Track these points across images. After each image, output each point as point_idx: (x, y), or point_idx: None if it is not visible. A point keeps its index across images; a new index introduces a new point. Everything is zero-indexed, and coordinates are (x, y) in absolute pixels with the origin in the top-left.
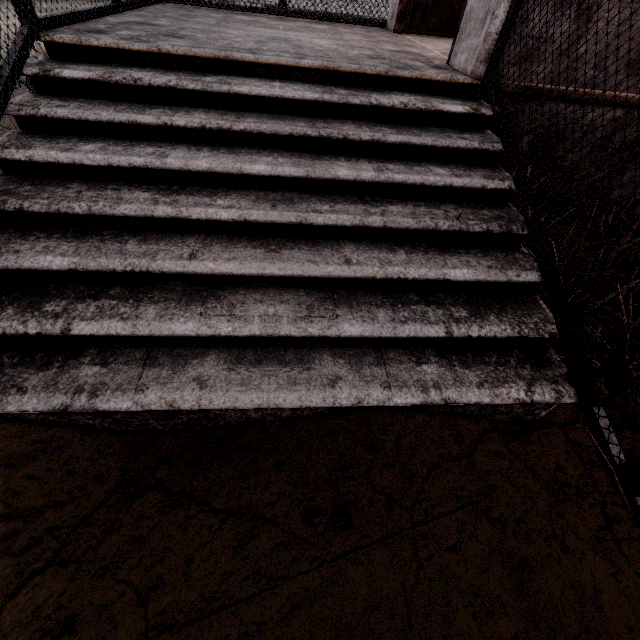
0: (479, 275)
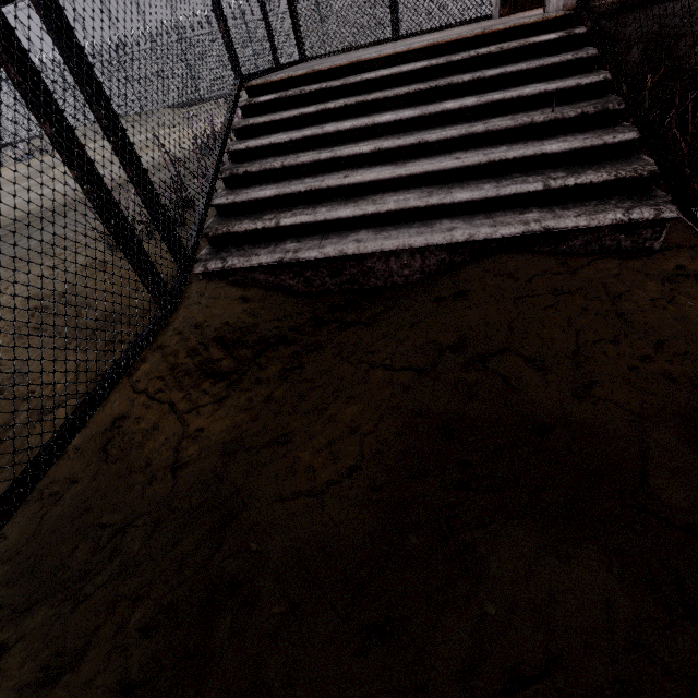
0: (574, 144)
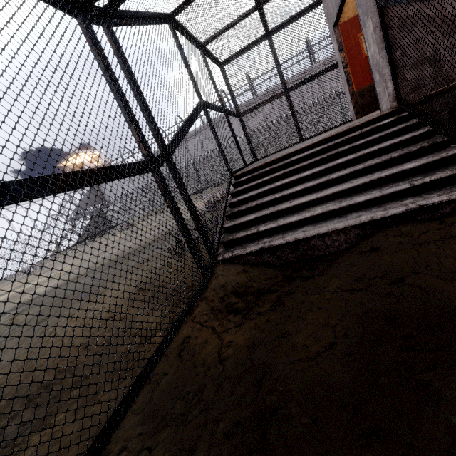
0: (422, 162)
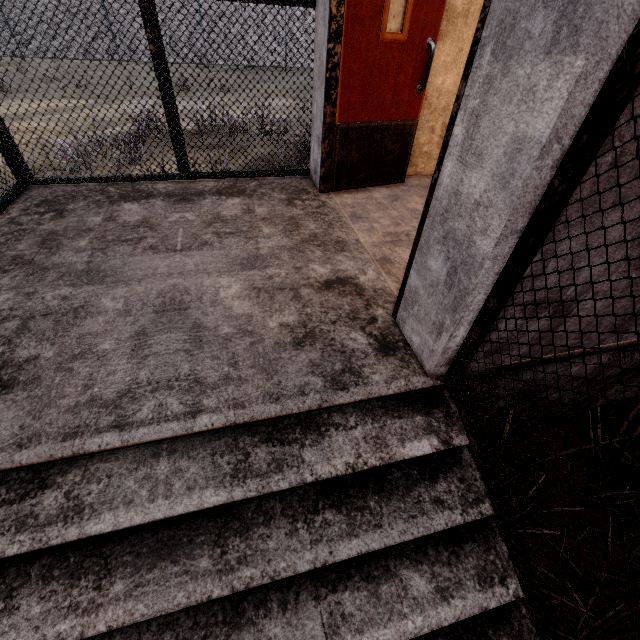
0: None
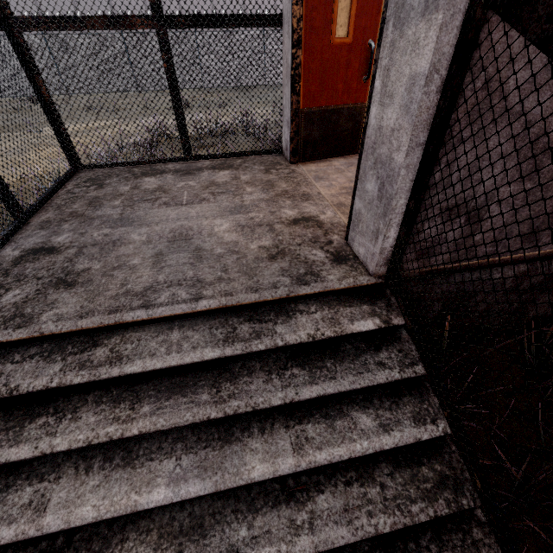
0: None
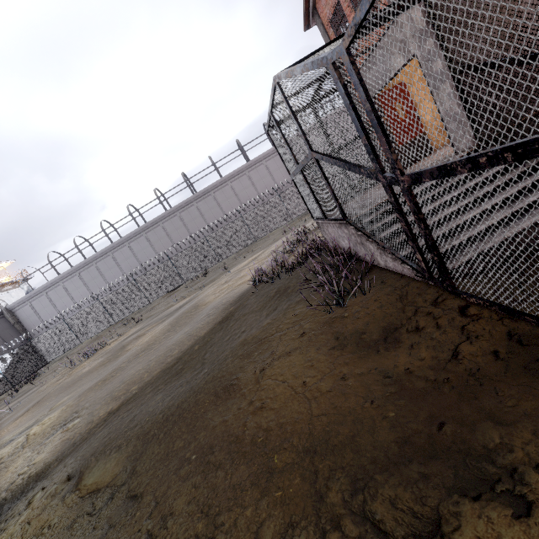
0: None
